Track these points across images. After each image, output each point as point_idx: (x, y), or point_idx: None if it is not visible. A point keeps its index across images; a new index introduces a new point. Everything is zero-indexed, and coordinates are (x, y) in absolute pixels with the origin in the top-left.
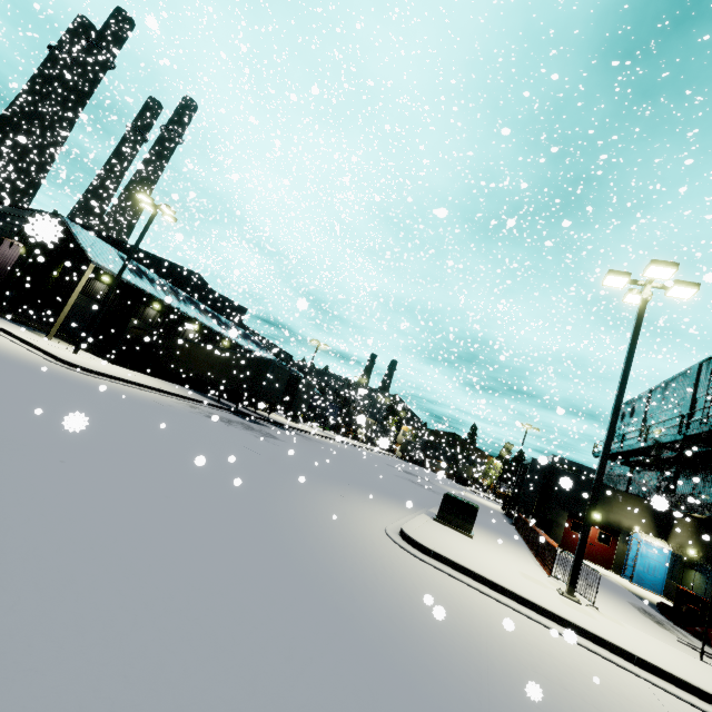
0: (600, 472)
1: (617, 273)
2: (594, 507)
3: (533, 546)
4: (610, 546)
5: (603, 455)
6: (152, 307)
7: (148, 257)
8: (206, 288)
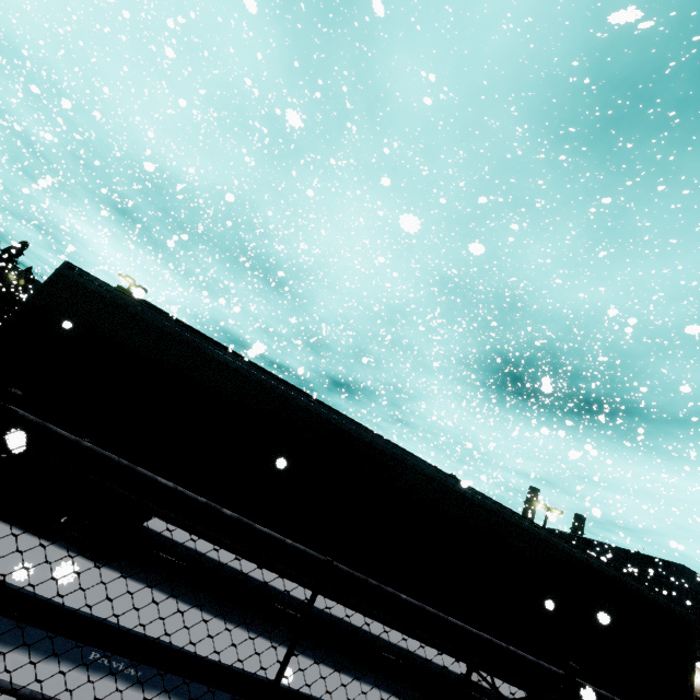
0: None
1: None
2: None
3: None
4: None
5: None
6: None
7: None
8: None
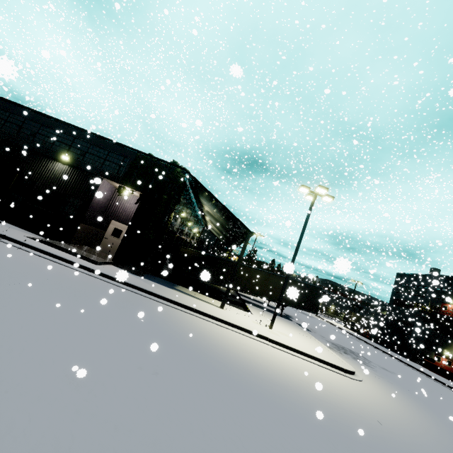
0: None
1: None
2: None
3: None
4: (451, 367)
5: None
6: (187, 225)
7: None
8: None
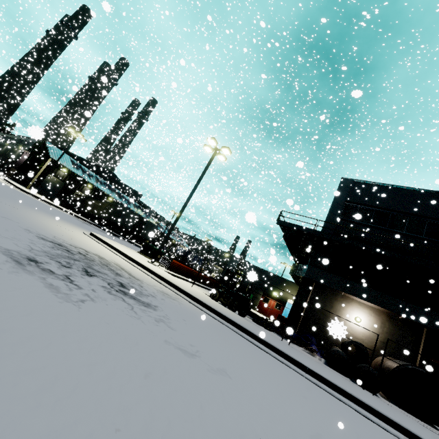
0: (176, 218)
1: (206, 145)
2: (170, 231)
3: (198, 280)
4: (280, 310)
5: (179, 212)
6: (88, 186)
7: (87, 162)
8: (118, 181)
